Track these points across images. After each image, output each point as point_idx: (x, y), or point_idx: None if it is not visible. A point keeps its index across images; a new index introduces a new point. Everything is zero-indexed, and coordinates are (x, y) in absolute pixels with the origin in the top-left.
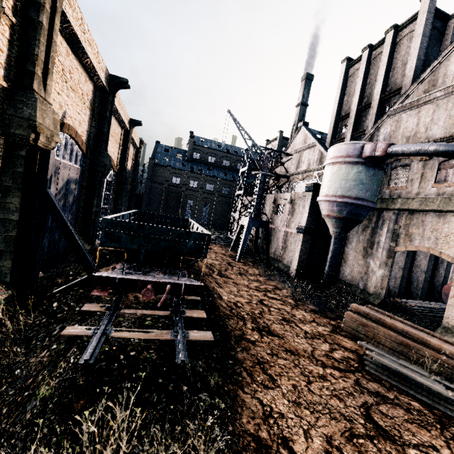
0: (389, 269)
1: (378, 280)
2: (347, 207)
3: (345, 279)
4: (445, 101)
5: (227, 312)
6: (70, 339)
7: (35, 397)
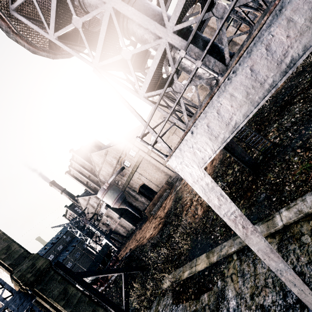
0: (142, 196)
1: (145, 200)
2: (119, 199)
3: (143, 209)
4: (104, 165)
5: (131, 251)
6: (113, 282)
7: (121, 285)
